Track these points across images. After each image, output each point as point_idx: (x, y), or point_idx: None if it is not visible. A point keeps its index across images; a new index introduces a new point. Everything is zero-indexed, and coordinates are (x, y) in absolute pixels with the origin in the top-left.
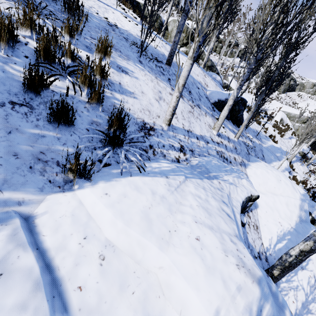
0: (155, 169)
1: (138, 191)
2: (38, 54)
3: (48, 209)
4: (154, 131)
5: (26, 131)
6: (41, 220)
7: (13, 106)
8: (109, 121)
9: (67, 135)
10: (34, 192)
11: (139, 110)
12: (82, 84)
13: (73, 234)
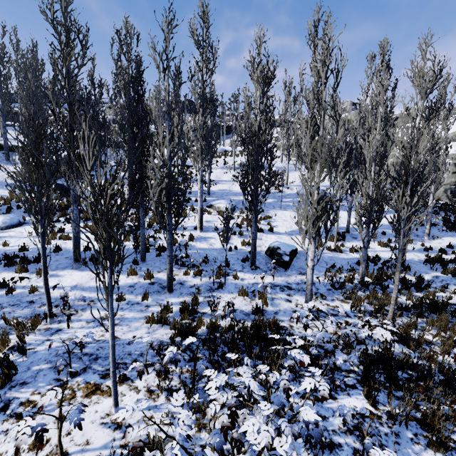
0: None
1: None
2: None
3: None
4: None
5: None
6: None
7: None
8: None
9: None
10: None
11: None
12: None
13: None
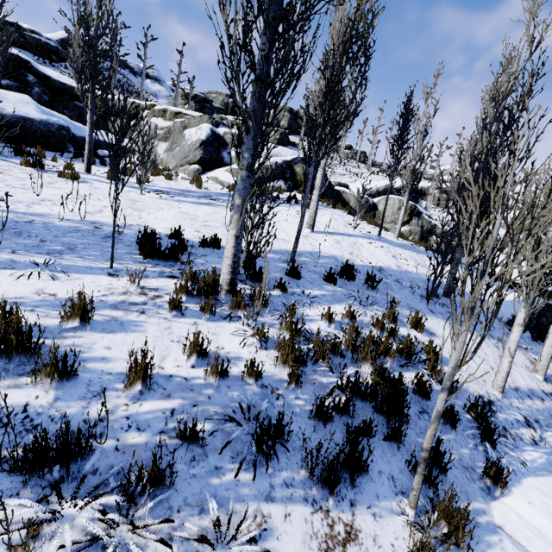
0: (532, 463)
1: (551, 498)
2: (405, 357)
3: (504, 519)
4: (494, 405)
5: (441, 438)
6: (508, 530)
7: (422, 416)
8: (465, 407)
9: (455, 434)
10: (483, 502)
11: (468, 380)
12: (429, 371)
13: (546, 546)
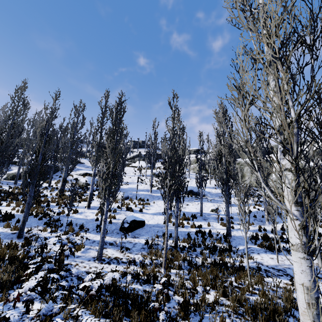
0: None
1: None
2: None
3: None
4: None
5: None
6: None
7: None
8: None
9: None
10: None
11: None
12: None
13: None
